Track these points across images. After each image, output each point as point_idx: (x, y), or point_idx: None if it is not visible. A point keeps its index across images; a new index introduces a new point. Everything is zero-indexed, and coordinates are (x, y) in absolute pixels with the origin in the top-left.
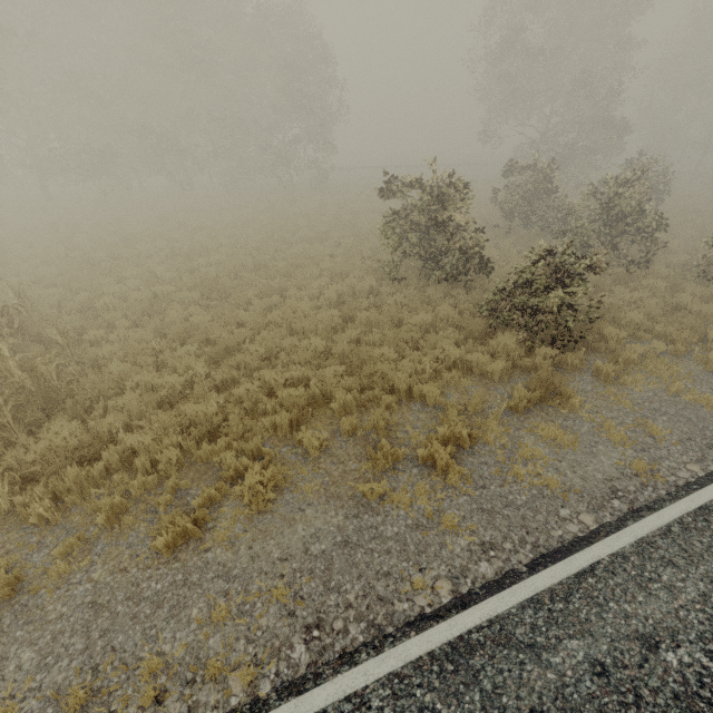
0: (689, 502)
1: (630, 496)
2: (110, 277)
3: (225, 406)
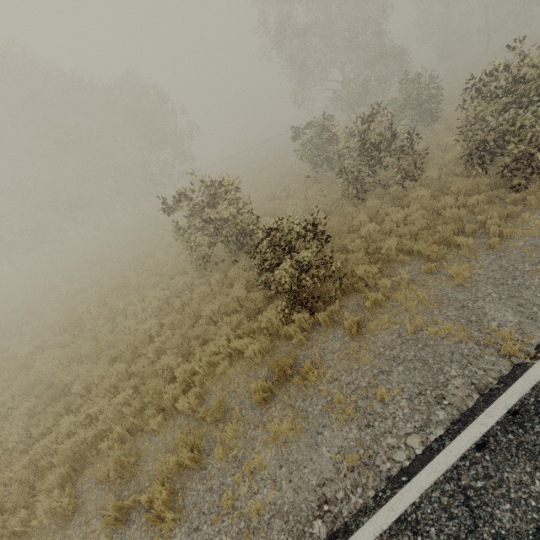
0: (387, 513)
1: (335, 509)
2: (17, 337)
3: (39, 460)
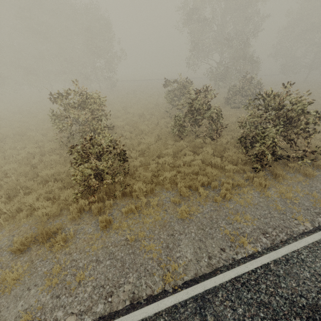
0: None
1: None
2: None
3: None
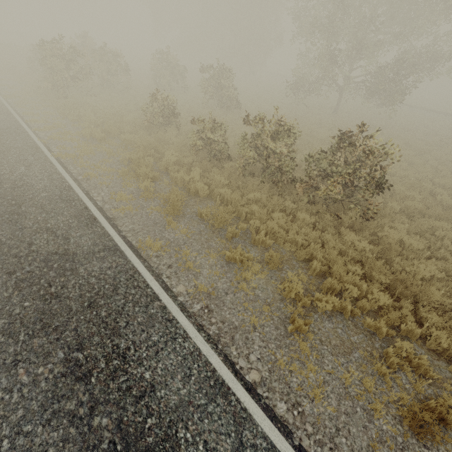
0: None
1: None
2: None
3: None
